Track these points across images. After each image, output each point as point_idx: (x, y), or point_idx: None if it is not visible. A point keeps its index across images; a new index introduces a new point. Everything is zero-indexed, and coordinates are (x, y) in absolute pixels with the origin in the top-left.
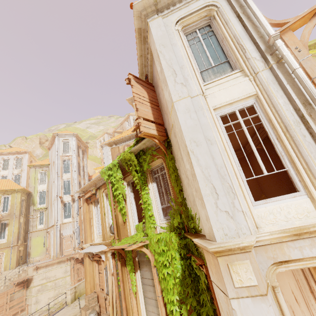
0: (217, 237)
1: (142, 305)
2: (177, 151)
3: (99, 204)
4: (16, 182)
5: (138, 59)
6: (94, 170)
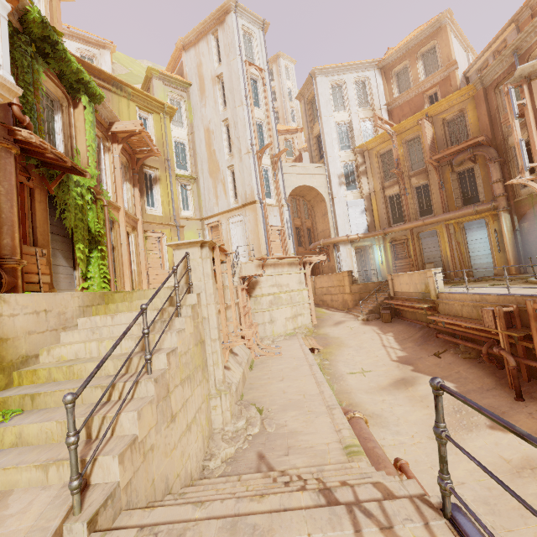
0: None
1: None
2: None
3: None
4: None
5: None
6: None
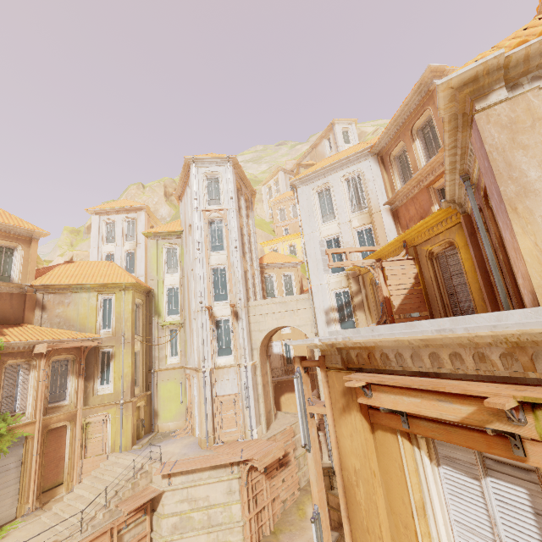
0: None
1: None
2: None
3: None
4: (129, 266)
5: None
6: (261, 246)
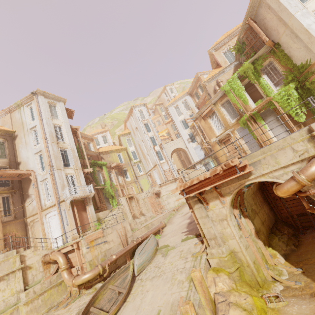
0: None
1: (271, 134)
2: (288, 43)
3: (217, 113)
4: None
5: (248, 9)
6: None
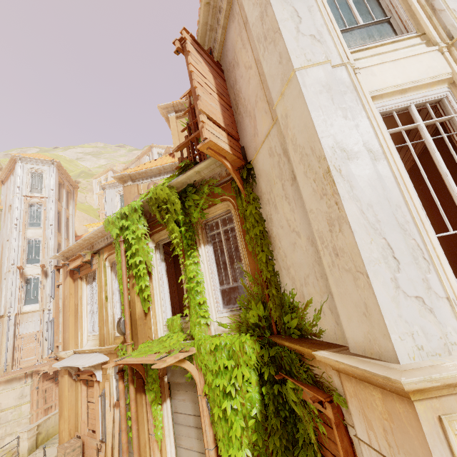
0: (402, 353)
1: None
2: (272, 184)
3: (96, 281)
4: None
5: (201, 10)
6: (86, 227)
